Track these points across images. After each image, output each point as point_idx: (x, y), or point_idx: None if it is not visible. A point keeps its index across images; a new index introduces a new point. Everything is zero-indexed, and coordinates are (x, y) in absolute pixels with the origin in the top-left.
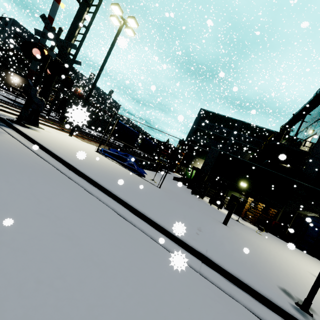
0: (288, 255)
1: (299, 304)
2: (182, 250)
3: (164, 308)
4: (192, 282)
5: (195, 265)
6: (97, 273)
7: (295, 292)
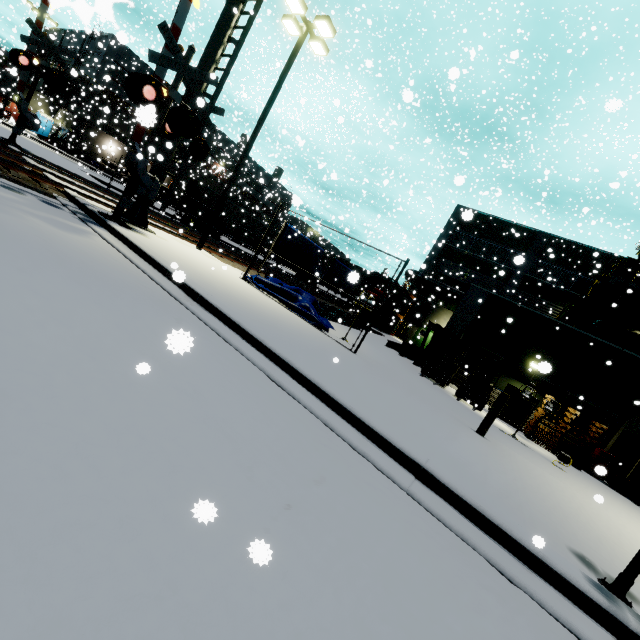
0: (618, 516)
1: (606, 583)
2: (380, 453)
3: (331, 519)
4: (391, 501)
5: (401, 479)
6: (229, 448)
7: (606, 566)
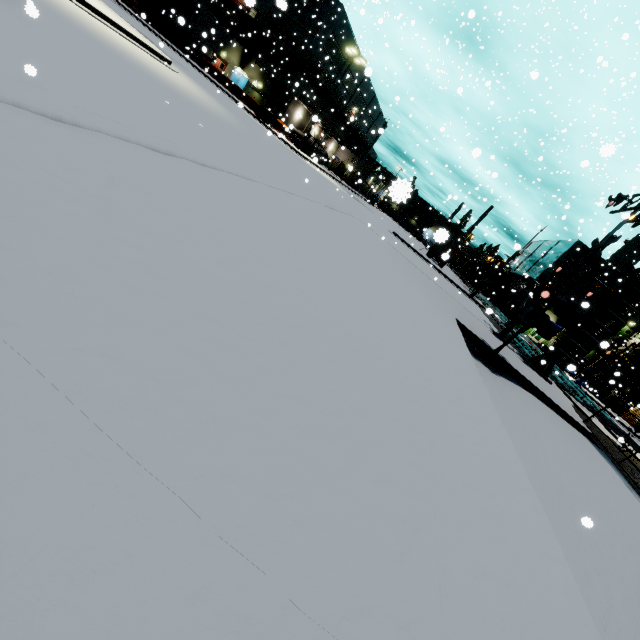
0: None
1: None
2: None
3: None
4: None
5: None
6: None
7: None
